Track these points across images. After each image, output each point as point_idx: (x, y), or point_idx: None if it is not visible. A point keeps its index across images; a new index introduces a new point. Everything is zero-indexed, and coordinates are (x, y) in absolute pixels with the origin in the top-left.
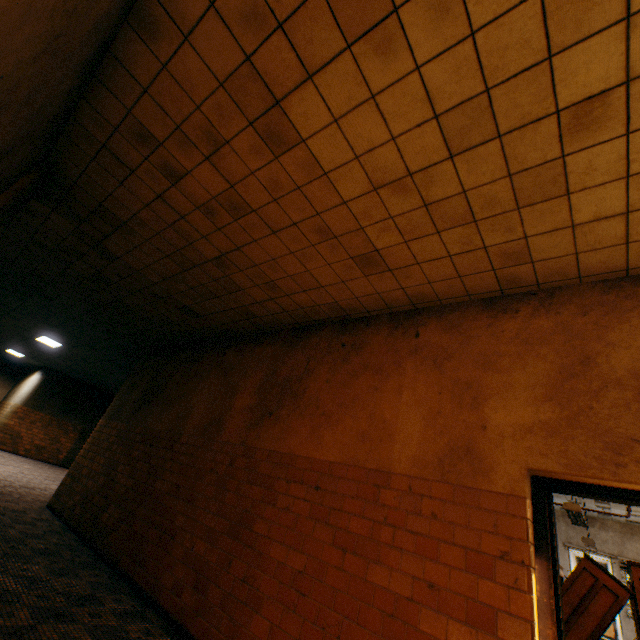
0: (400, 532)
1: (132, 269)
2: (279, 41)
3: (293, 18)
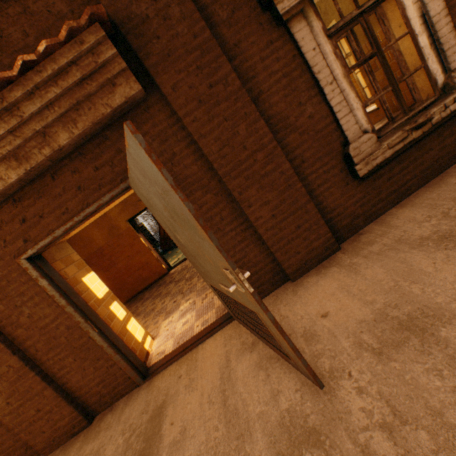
0: (116, 255)
1: None
2: None
3: None
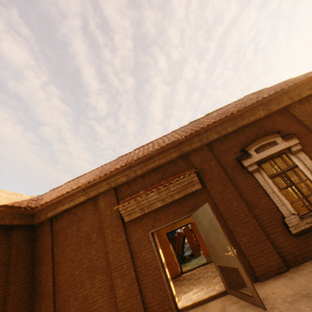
0: None
1: None
2: None
3: None
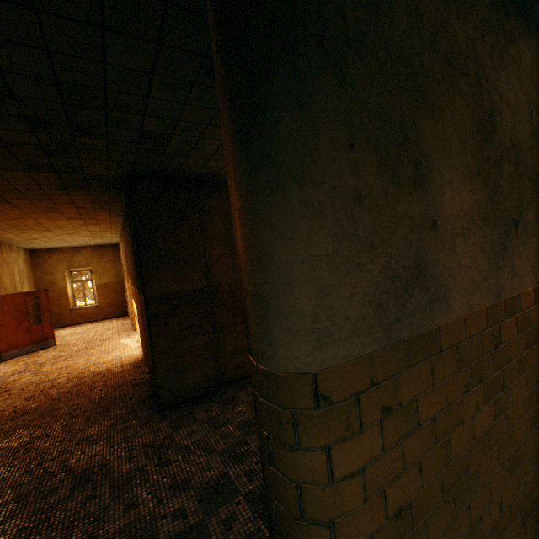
0: None
1: (2, 168)
2: (96, 221)
3: (98, 222)
